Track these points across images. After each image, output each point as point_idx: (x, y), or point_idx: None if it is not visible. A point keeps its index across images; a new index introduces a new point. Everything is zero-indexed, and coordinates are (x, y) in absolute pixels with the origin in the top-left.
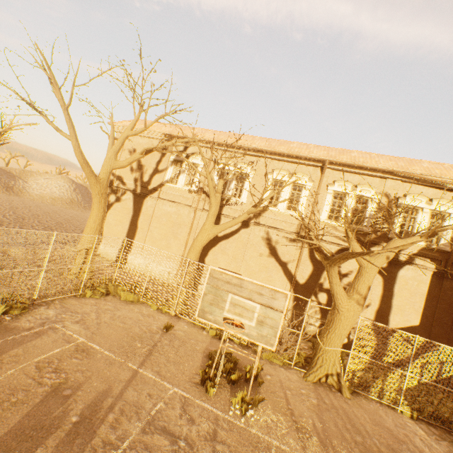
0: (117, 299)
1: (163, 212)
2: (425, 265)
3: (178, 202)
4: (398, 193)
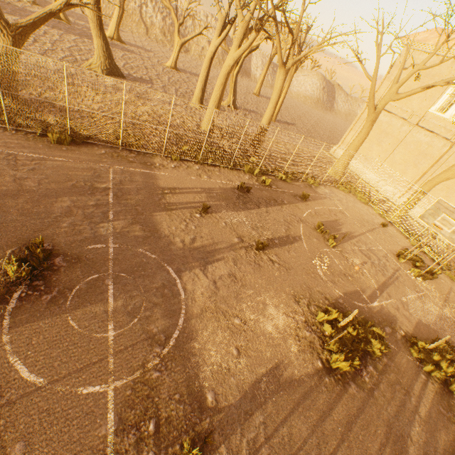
0: (355, 197)
1: (414, 140)
2: None
3: (435, 132)
4: None
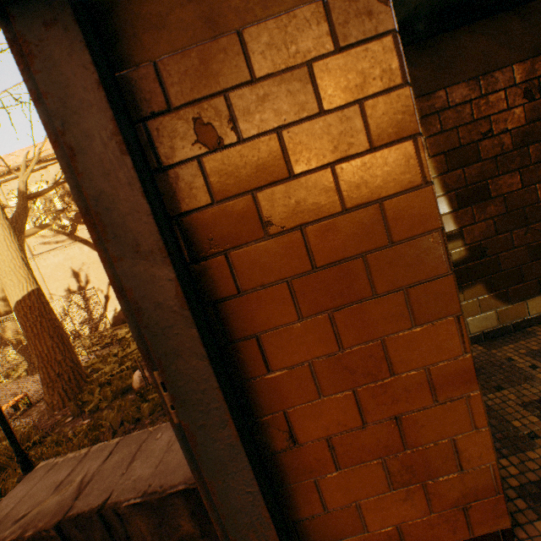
0: None
1: None
2: None
3: None
4: None
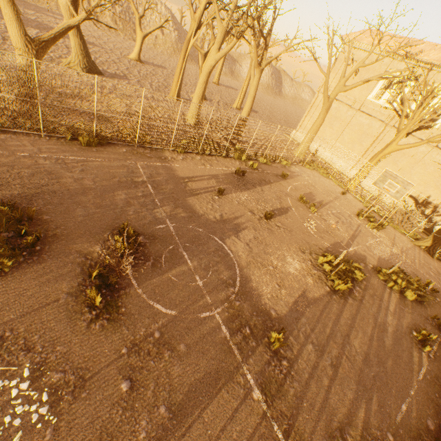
0: (318, 173)
1: (358, 123)
2: None
3: (373, 116)
4: None
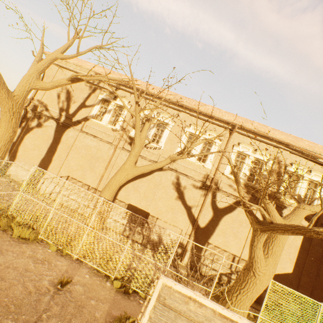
0: (7, 236)
1: (84, 144)
2: (301, 222)
3: (99, 137)
4: (286, 161)
